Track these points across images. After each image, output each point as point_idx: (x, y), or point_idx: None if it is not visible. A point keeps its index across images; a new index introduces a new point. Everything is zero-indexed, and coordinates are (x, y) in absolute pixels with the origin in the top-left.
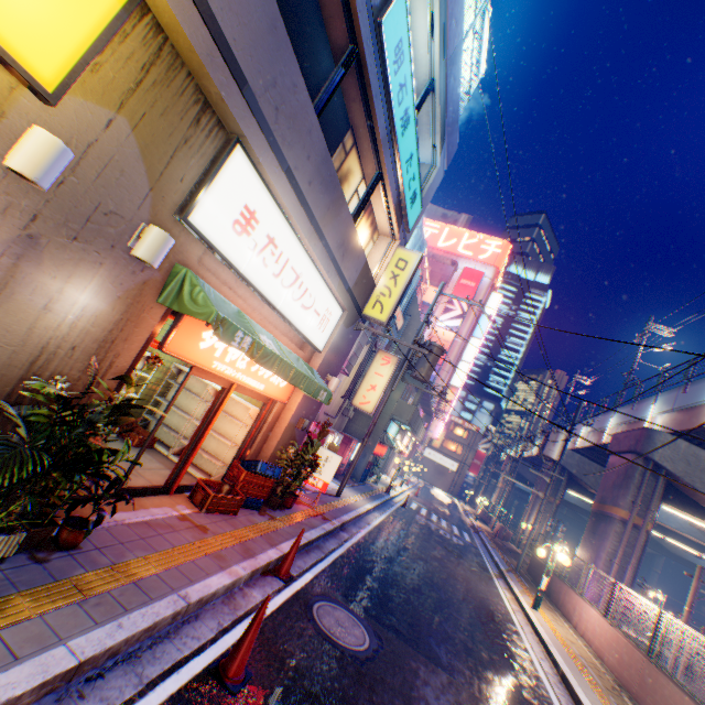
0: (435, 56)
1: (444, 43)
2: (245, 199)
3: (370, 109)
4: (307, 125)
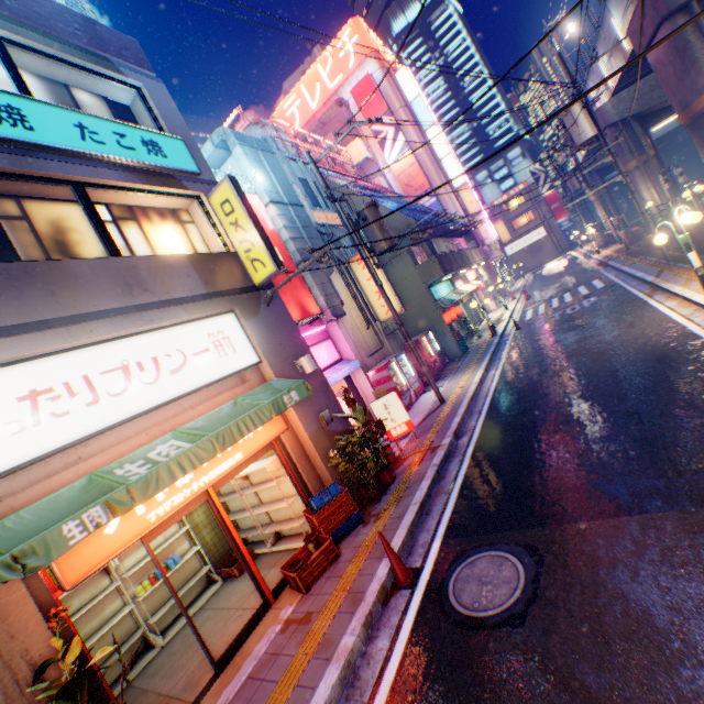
0: None
1: None
2: None
3: None
4: None
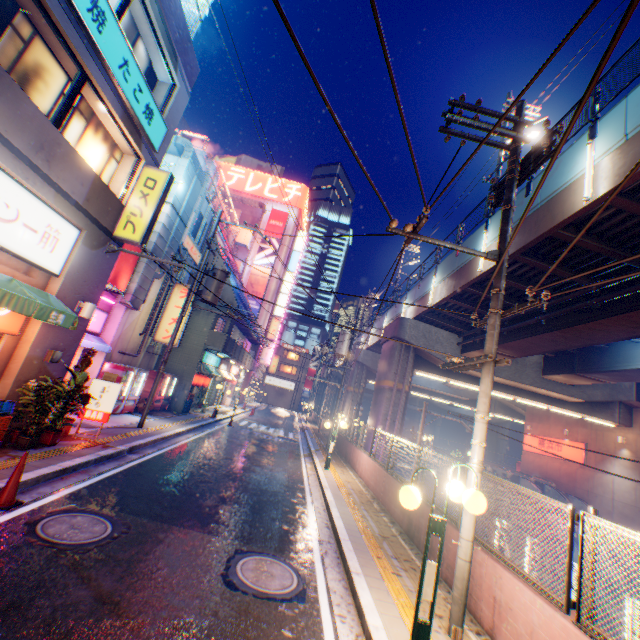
0: None
1: None
2: None
3: None
4: None
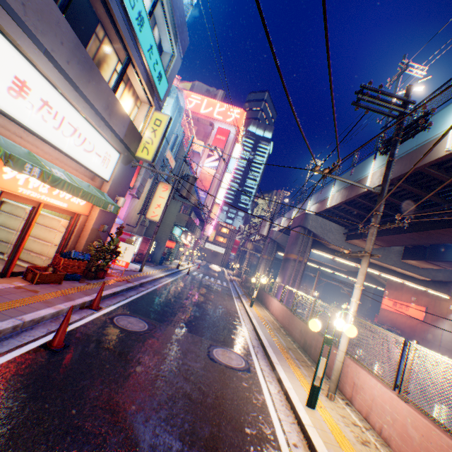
0: None
1: None
2: (14, 72)
3: (110, 10)
4: (55, 18)
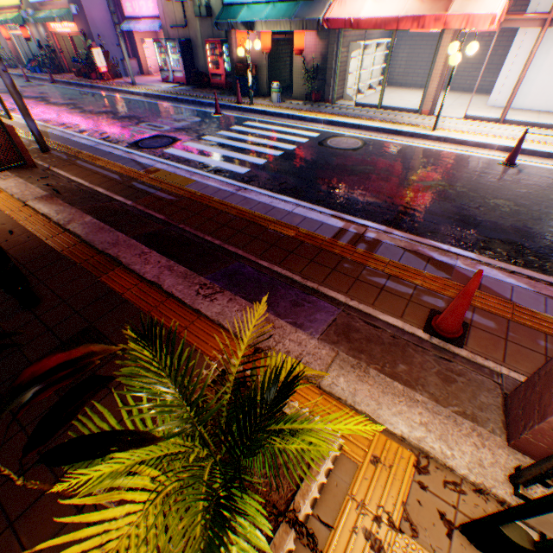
0: None
1: None
2: None
3: None
4: None
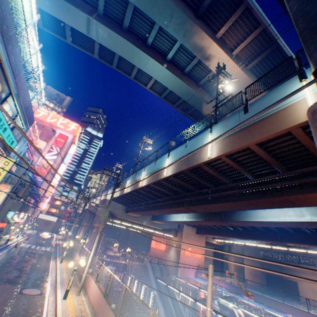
0: (19, 110)
1: (22, 107)
2: None
3: None
4: None
